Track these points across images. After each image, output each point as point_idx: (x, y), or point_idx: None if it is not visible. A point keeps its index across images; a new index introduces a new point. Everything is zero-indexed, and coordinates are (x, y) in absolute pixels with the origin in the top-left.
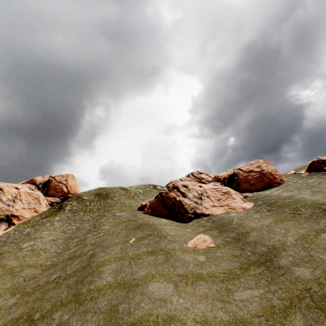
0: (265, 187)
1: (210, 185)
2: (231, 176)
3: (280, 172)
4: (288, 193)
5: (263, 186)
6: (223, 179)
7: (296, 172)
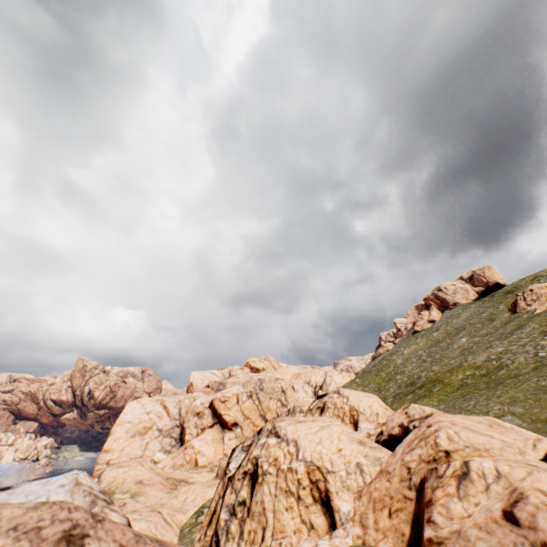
0: None
1: None
2: None
3: None
4: None
5: None
6: None
7: None
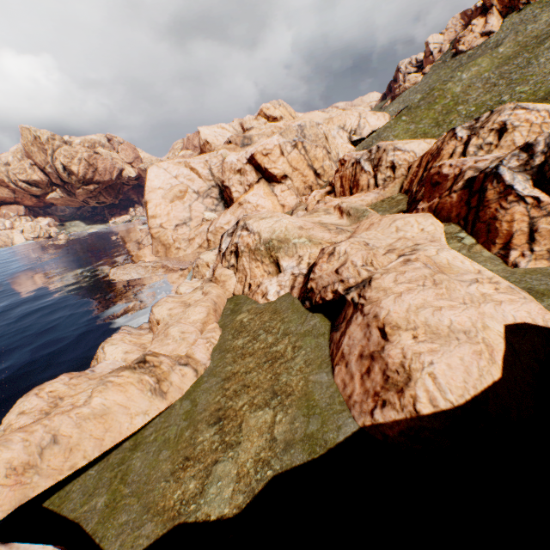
0: None
1: None
2: None
3: None
4: None
5: None
6: None
7: None
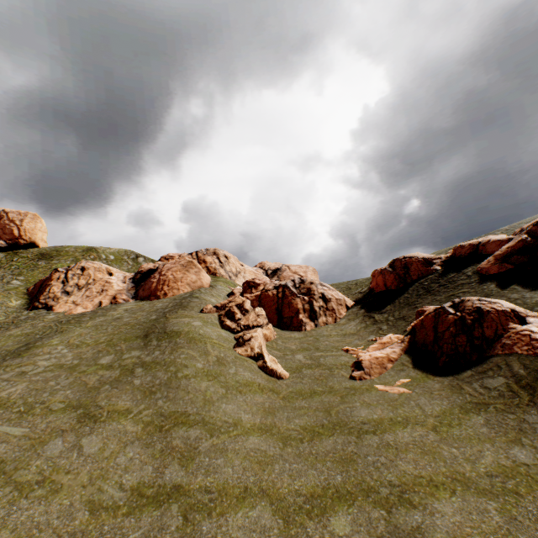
0: (146, 297)
1: (122, 276)
2: (150, 271)
3: (179, 284)
4: (117, 312)
5: (146, 296)
6: (138, 273)
7: (232, 290)
